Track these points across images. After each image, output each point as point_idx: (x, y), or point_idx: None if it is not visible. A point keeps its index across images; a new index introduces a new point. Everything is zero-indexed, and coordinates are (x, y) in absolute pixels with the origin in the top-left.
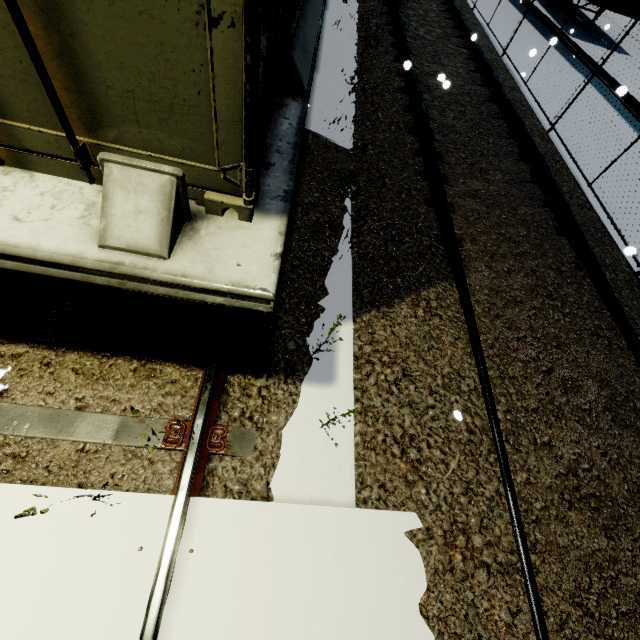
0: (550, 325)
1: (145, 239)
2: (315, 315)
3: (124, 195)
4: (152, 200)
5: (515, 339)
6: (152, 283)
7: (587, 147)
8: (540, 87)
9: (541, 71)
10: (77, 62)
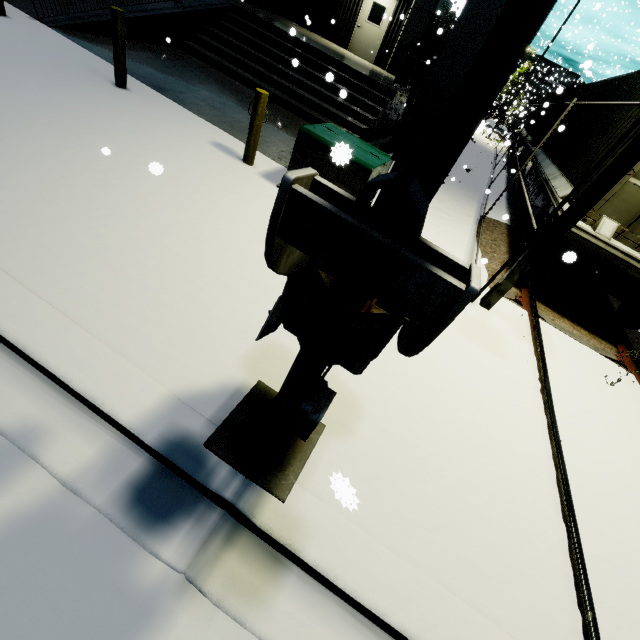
0: None
1: None
2: None
3: None
4: None
5: None
6: None
7: None
8: None
9: None
10: None
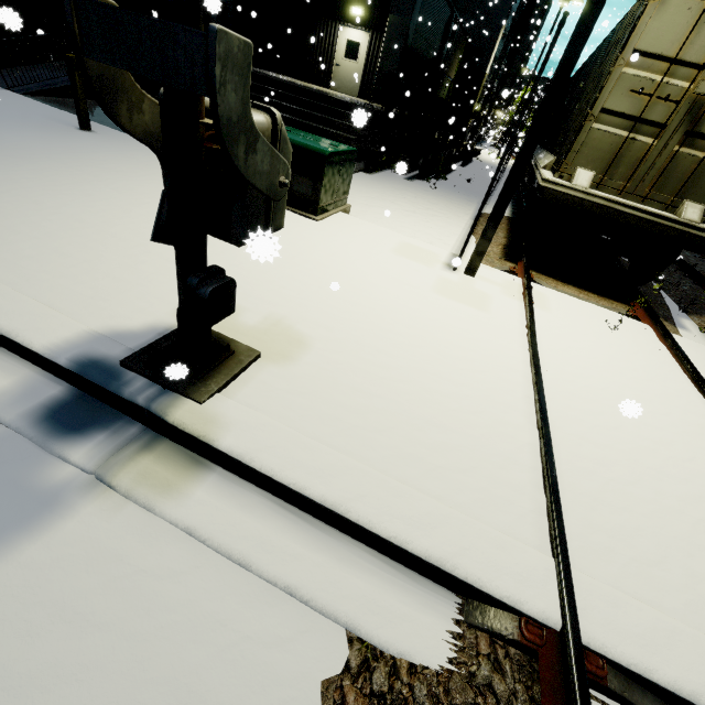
0: None
1: (694, 218)
2: (664, 310)
3: (690, 208)
4: (697, 211)
5: None
6: (693, 229)
7: None
8: None
9: None
10: (693, 181)
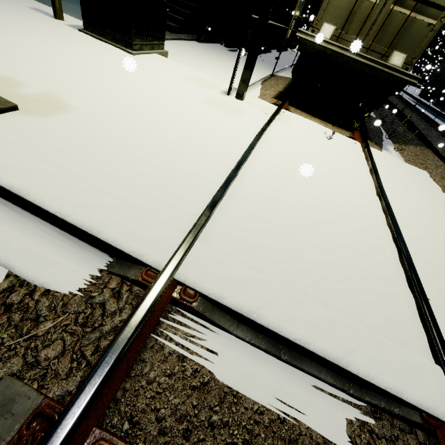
0: None
1: (398, 64)
2: (379, 140)
3: (396, 57)
4: (401, 58)
5: None
6: (396, 72)
7: None
8: None
9: None
10: (401, 35)
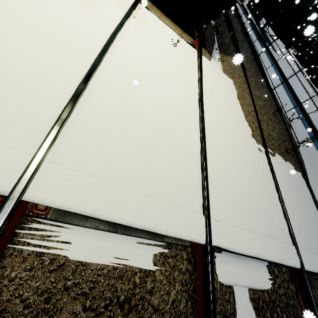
0: (256, 80)
1: None
2: (211, 48)
3: None
4: None
5: (250, 76)
6: None
7: (266, 66)
8: (256, 47)
9: (257, 44)
10: None
